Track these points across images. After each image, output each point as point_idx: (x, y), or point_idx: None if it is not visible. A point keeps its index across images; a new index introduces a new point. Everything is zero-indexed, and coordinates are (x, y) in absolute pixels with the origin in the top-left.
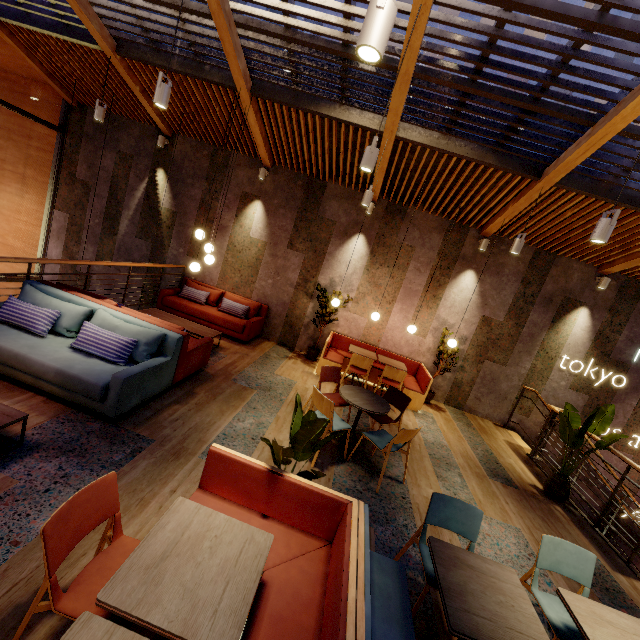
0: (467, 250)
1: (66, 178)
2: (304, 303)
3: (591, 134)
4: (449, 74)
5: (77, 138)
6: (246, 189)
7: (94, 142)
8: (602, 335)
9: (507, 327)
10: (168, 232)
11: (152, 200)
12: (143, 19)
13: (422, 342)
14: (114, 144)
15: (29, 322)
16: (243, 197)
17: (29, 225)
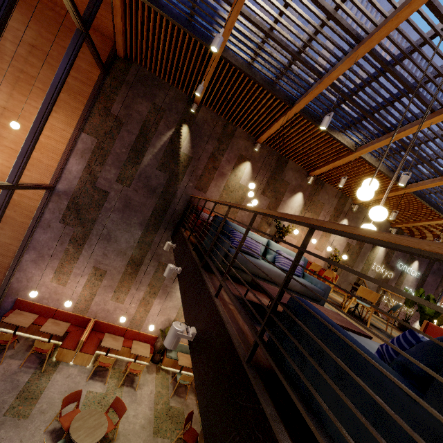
0: (346, 209)
1: (100, 110)
2: (265, 228)
3: (442, 180)
4: (406, 141)
5: (118, 82)
6: (242, 153)
7: (133, 90)
8: (388, 254)
9: (356, 249)
10: (183, 170)
11: (175, 145)
12: (260, 50)
13: (320, 254)
14: (151, 97)
15: (255, 250)
16: (240, 157)
17: (51, 140)
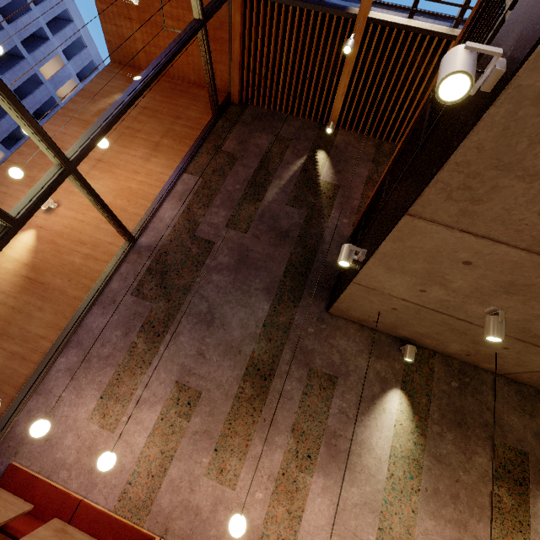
0: None
1: (209, 149)
2: None
3: None
4: None
5: (231, 122)
6: None
7: (250, 126)
8: None
9: None
10: (328, 202)
11: (310, 173)
12: None
13: None
14: (272, 130)
15: None
16: None
17: (144, 185)
